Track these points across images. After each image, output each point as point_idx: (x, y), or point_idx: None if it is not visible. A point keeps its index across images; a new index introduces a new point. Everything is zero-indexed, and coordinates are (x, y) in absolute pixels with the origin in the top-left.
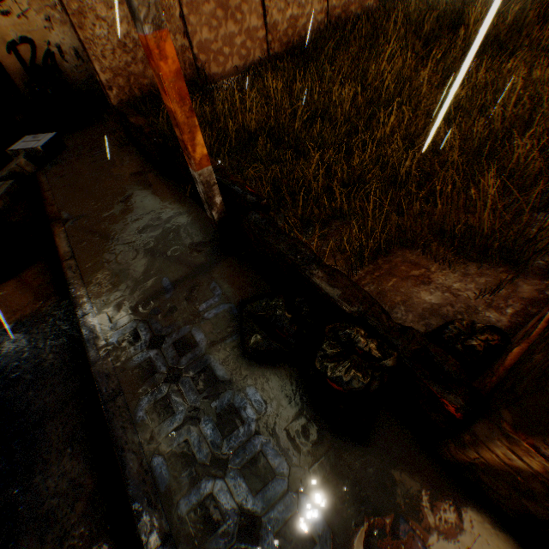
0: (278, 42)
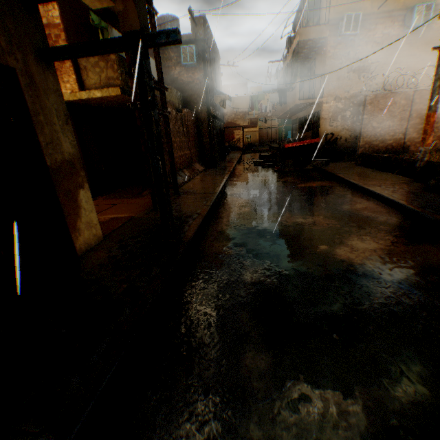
0: None
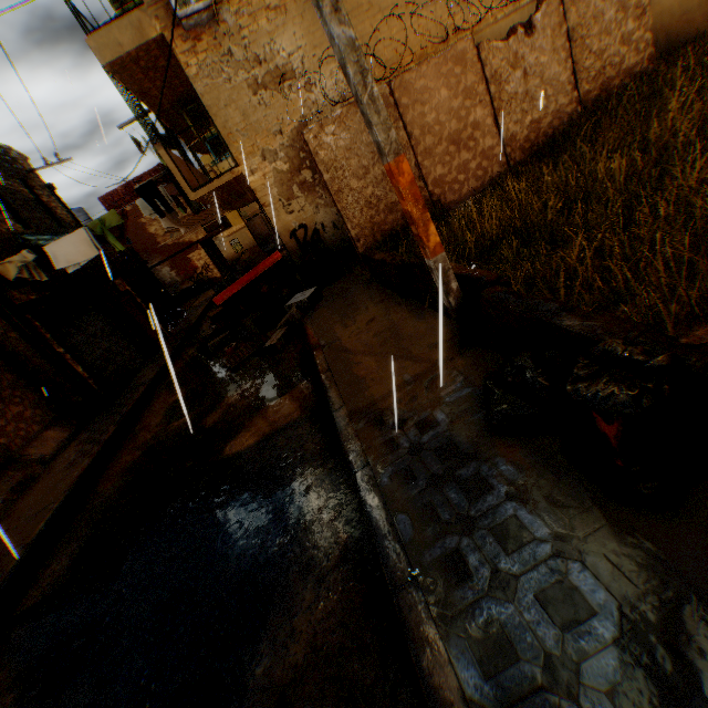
0: (518, 150)
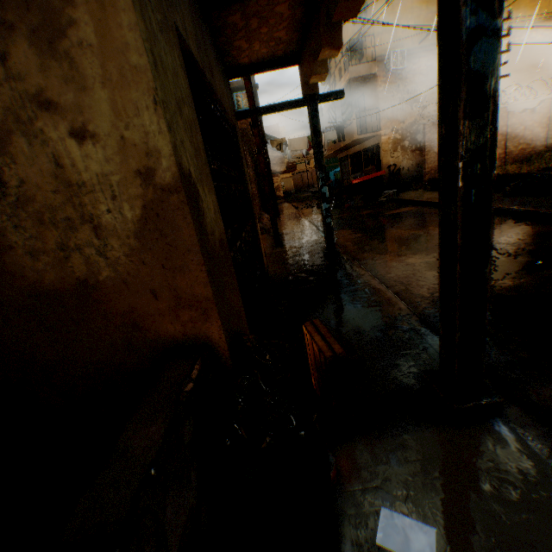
0: (510, 159)
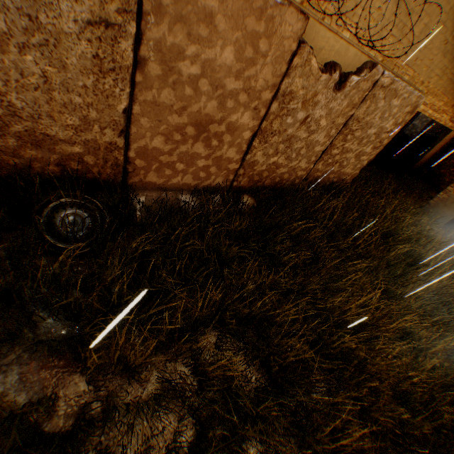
0: (248, 176)
